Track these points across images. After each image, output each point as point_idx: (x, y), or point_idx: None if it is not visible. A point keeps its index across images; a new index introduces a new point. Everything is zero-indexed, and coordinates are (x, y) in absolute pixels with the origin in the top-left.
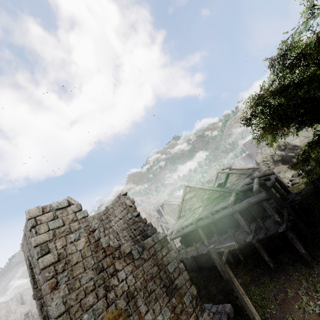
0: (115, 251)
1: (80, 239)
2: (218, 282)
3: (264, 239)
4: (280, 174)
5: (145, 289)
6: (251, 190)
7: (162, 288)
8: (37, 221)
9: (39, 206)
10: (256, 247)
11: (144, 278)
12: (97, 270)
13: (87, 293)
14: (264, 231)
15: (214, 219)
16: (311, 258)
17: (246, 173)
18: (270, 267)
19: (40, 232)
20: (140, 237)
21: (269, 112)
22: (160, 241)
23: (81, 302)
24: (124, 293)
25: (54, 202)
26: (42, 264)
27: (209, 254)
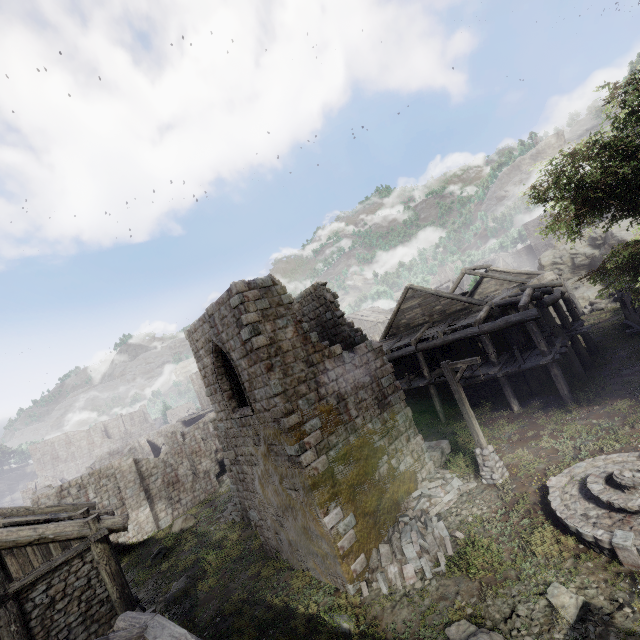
0: (324, 349)
1: (288, 328)
2: (432, 426)
3: (516, 378)
4: (577, 291)
5: (356, 396)
6: (516, 307)
7: (374, 400)
8: (245, 297)
9: (244, 280)
10: (501, 384)
11: (355, 384)
12: (307, 363)
13: (300, 383)
14: (518, 364)
15: (446, 342)
16: (574, 402)
17: (515, 281)
18: (513, 411)
19: (249, 310)
20: (342, 345)
21: (575, 189)
22: (374, 350)
23: (295, 389)
24: (335, 393)
25: (258, 279)
26: (257, 344)
27: (425, 393)
